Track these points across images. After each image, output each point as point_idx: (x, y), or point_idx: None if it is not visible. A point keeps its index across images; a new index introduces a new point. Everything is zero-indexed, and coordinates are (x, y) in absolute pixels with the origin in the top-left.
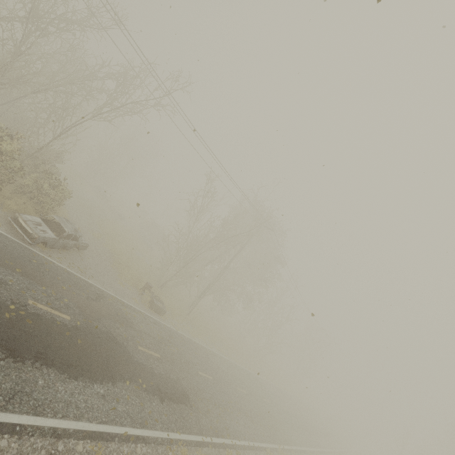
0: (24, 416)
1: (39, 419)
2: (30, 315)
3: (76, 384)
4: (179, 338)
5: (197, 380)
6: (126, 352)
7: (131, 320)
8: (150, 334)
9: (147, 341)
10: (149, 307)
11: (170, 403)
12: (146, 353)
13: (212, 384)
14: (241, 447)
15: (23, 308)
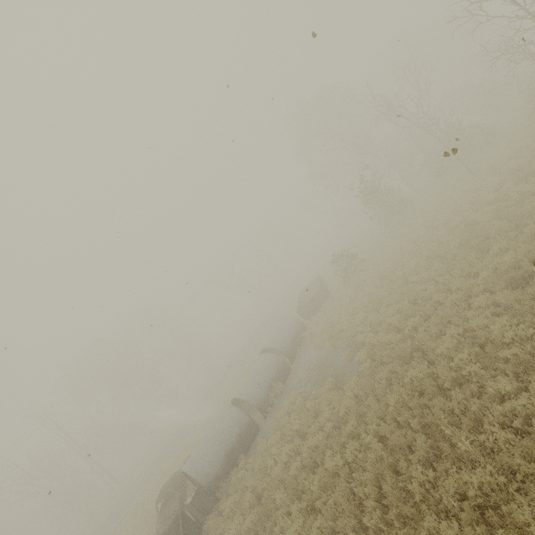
0: None
1: None
2: None
3: None
4: None
5: None
6: None
7: None
8: None
9: None
10: None
11: None
12: None
13: None
14: None
15: None
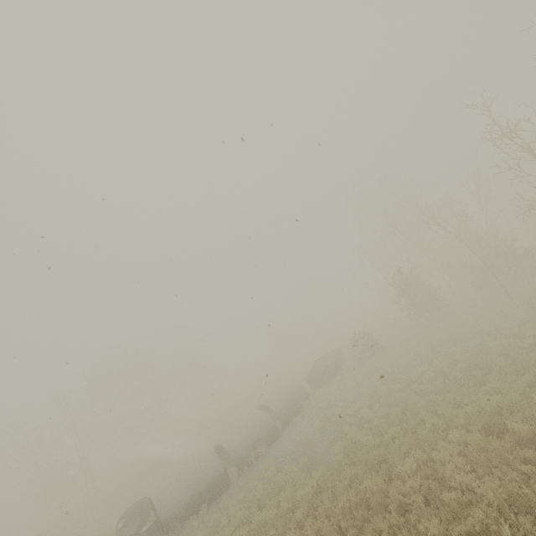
0: None
1: None
2: None
3: None
4: None
5: None
6: None
7: None
8: None
9: None
10: None
11: None
12: None
13: None
14: None
15: None
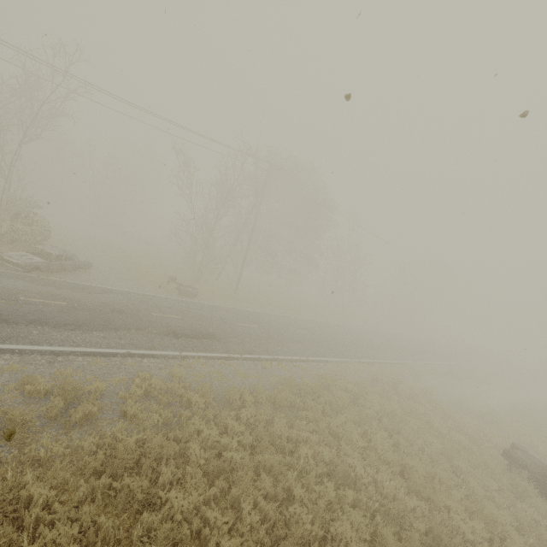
0: (21, 346)
1: (36, 347)
2: (23, 304)
3: (73, 332)
4: (216, 308)
5: (233, 328)
6: (135, 317)
7: (146, 302)
8: (171, 307)
9: (166, 311)
10: (178, 295)
11: (189, 339)
12: (161, 316)
13: (257, 329)
14: (287, 360)
15: (15, 302)
